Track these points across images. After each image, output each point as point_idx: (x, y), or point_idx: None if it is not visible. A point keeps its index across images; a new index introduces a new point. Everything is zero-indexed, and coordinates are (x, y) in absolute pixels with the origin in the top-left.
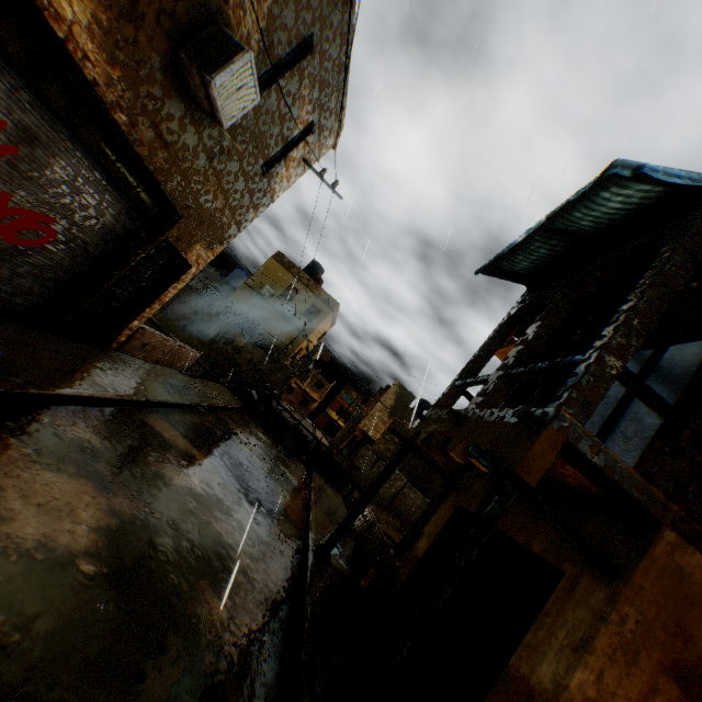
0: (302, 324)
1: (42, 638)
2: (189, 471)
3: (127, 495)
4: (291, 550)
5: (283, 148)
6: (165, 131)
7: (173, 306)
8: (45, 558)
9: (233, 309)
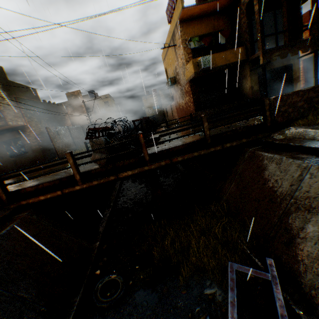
0: None
1: None
2: None
3: None
4: None
5: None
6: None
7: None
8: None
9: None
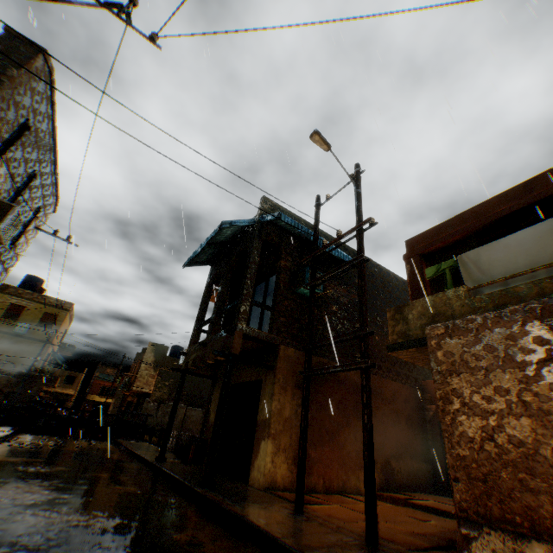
0: (41, 333)
1: (85, 506)
2: (49, 465)
3: (41, 480)
4: (141, 468)
5: (24, 228)
6: None
7: None
8: (50, 499)
9: None
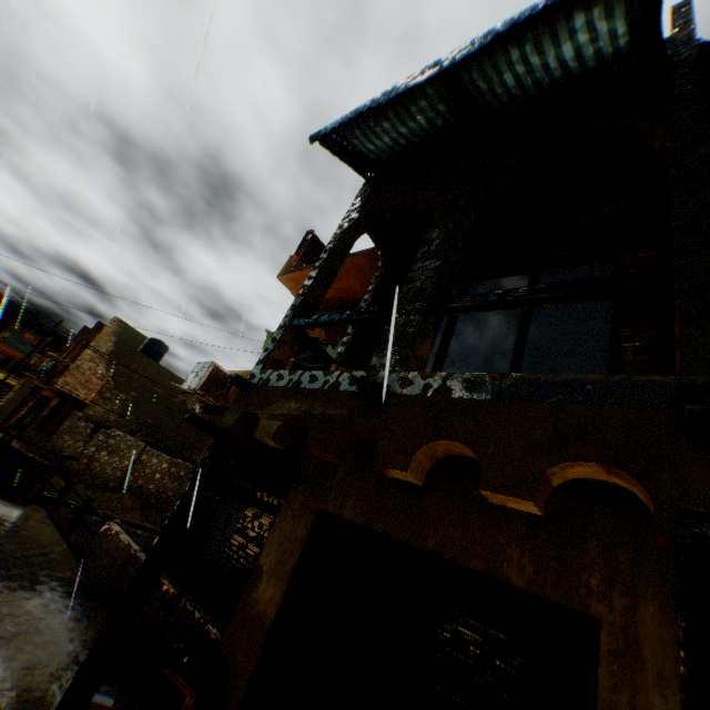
0: None
1: None
2: None
3: None
4: None
5: None
6: None
7: None
8: None
9: None
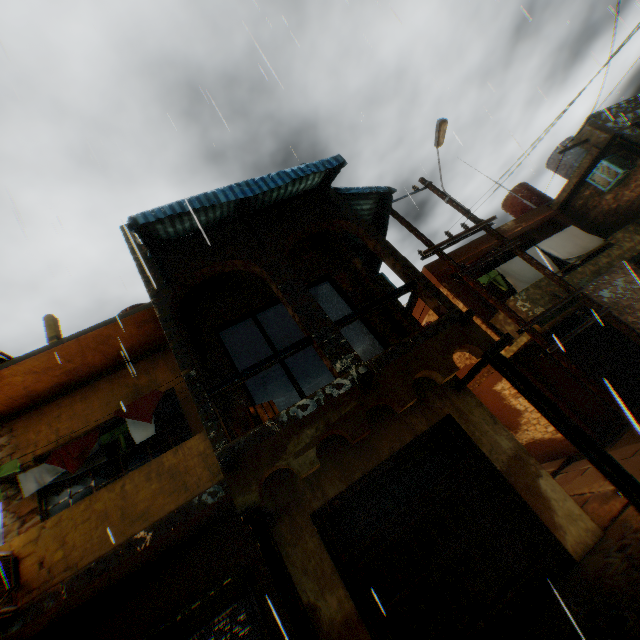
0: None
1: None
2: None
3: None
4: None
5: None
6: None
7: None
8: None
9: None
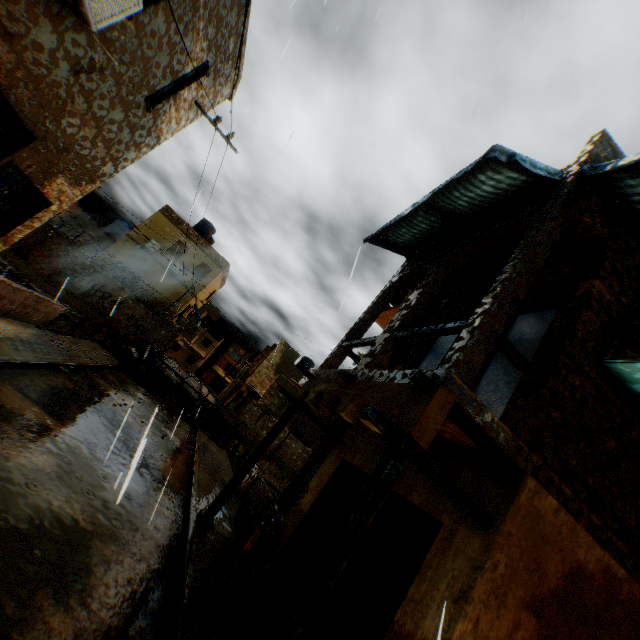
0: (190, 281)
1: None
2: (38, 445)
3: None
4: (169, 521)
5: (172, 84)
6: (5, 15)
7: (38, 253)
8: None
9: (112, 262)
